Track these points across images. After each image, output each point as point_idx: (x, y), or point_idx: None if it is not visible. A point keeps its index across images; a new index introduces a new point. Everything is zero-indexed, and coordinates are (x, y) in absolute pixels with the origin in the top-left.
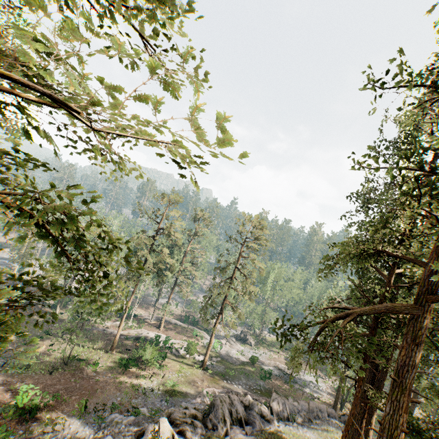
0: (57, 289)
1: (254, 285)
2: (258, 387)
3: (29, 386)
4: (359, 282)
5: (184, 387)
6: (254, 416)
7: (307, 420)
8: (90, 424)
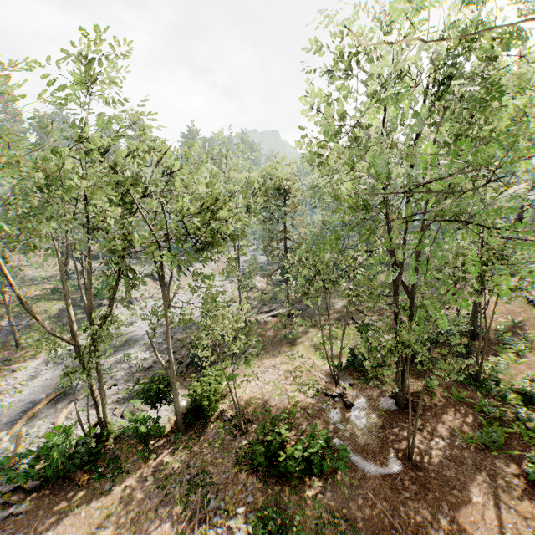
0: None
1: None
2: None
3: None
4: None
5: None
6: None
7: None
8: None
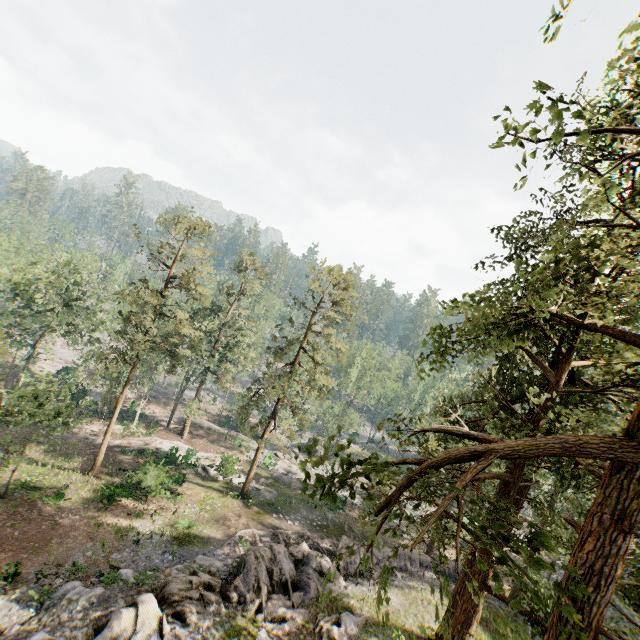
0: None
1: (327, 375)
2: (325, 521)
3: None
4: (500, 380)
5: (206, 529)
6: (308, 576)
7: (390, 574)
8: (23, 602)
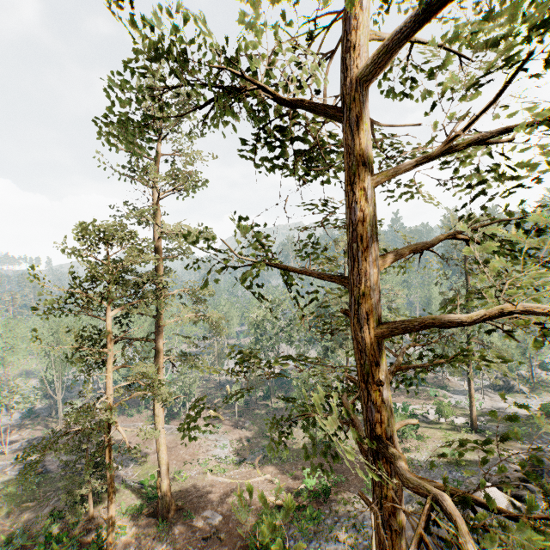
0: None
1: None
2: None
3: (309, 469)
4: None
5: (467, 455)
6: None
7: None
8: None
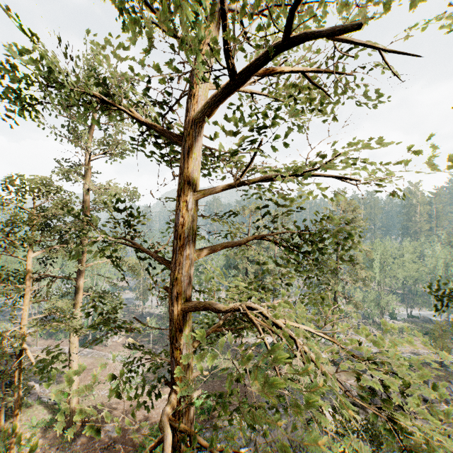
0: (277, 293)
1: (363, 270)
2: None
3: None
4: None
5: None
6: None
7: None
8: None
